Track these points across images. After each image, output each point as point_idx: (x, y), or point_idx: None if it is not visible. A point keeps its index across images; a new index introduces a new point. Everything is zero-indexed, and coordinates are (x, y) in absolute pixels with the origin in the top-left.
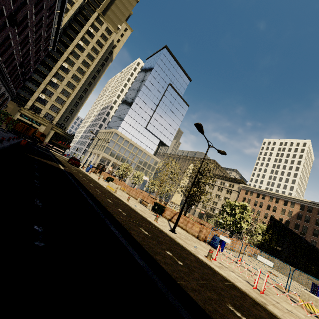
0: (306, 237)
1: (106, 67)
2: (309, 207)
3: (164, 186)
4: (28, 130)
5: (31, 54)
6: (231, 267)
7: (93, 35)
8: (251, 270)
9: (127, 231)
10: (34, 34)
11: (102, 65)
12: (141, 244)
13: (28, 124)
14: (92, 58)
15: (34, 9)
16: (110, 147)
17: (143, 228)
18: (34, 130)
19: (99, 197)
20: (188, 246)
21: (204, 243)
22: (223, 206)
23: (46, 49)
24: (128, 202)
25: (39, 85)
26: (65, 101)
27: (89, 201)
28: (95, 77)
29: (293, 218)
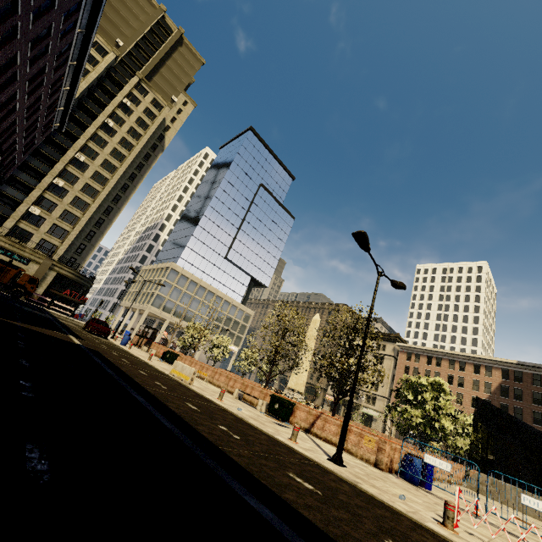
0: (523, 427)
1: (153, 159)
2: (516, 372)
3: (280, 360)
4: (3, 272)
5: (17, 133)
6: (489, 537)
7: (132, 110)
8: (506, 528)
9: (277, 495)
10: (26, 97)
11: (147, 157)
12: (337, 541)
13: (3, 262)
14: (130, 145)
15: (29, 50)
16: (164, 295)
17: (291, 470)
18: (16, 272)
19: (171, 400)
20: (391, 499)
21: (394, 478)
22: (398, 389)
23: (46, 126)
24: (222, 401)
25: (29, 192)
26: (78, 218)
27: (159, 417)
28: (134, 176)
29: (494, 395)
